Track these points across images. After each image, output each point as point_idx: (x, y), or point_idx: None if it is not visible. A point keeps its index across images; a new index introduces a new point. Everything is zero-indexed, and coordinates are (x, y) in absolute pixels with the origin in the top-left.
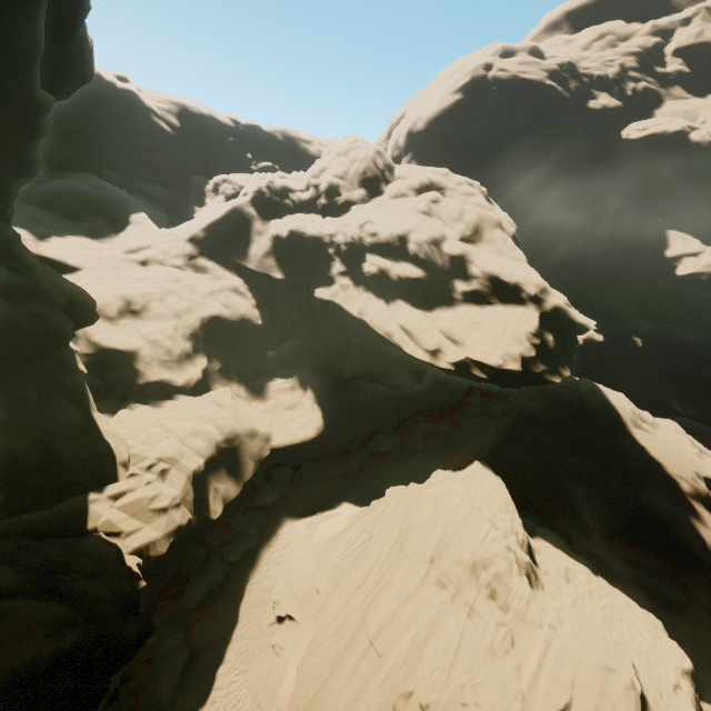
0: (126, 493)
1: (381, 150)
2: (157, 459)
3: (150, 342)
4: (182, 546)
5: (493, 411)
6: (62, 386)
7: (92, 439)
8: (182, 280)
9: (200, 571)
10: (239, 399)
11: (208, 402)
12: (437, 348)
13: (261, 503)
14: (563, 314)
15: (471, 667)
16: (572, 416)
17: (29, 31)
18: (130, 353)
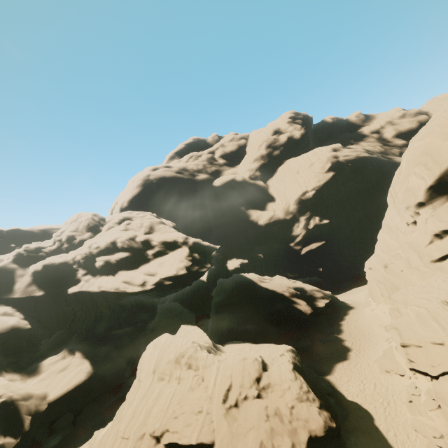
0: None
1: (96, 213)
2: None
3: None
4: None
5: None
6: None
7: None
8: None
9: None
10: (14, 382)
11: None
12: (143, 281)
13: None
14: (199, 244)
15: (180, 401)
16: (235, 291)
17: None
18: None
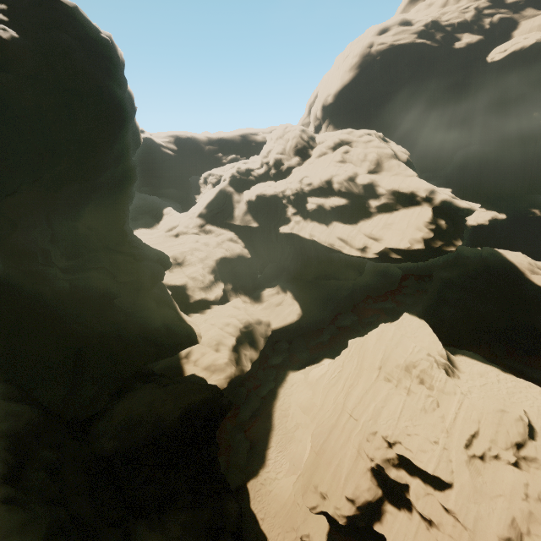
0: (199, 358)
1: (304, 128)
2: (210, 339)
3: (191, 279)
4: (234, 384)
5: (427, 288)
6: (163, 300)
7: (183, 323)
8: (200, 240)
9: (245, 402)
10: (246, 304)
11: (230, 307)
12: (364, 246)
13: (272, 364)
14: (450, 205)
15: (411, 418)
16: (480, 275)
17: (127, 136)
18: (183, 286)
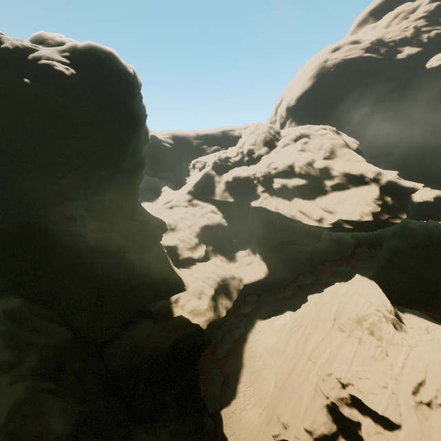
0: (185, 303)
1: (271, 125)
2: (194, 289)
3: (181, 241)
4: (212, 327)
5: (378, 255)
6: (161, 256)
7: (174, 274)
8: (188, 212)
9: (221, 343)
10: (223, 263)
11: (210, 264)
12: (320, 217)
13: (243, 312)
14: (395, 184)
15: (362, 364)
16: (426, 244)
17: (141, 136)
18: (174, 247)
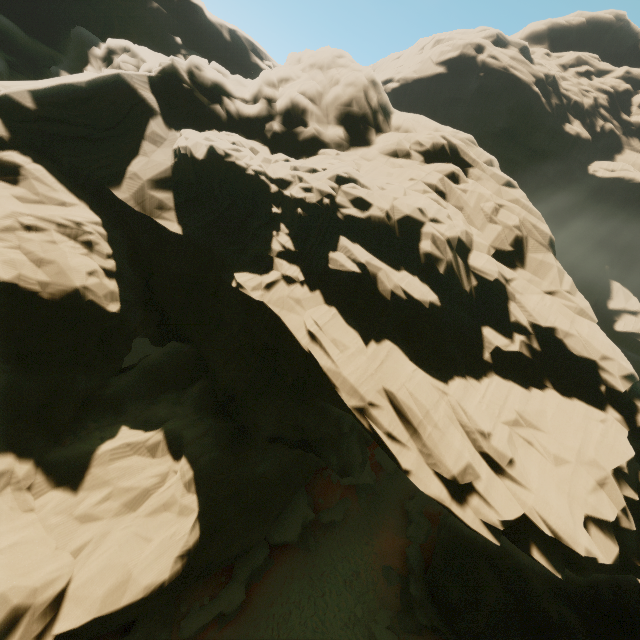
0: None
1: (377, 80)
2: None
3: None
4: None
5: None
6: None
7: None
8: None
9: None
10: (5, 500)
11: None
12: (466, 481)
13: None
14: None
15: None
16: None
17: None
18: None
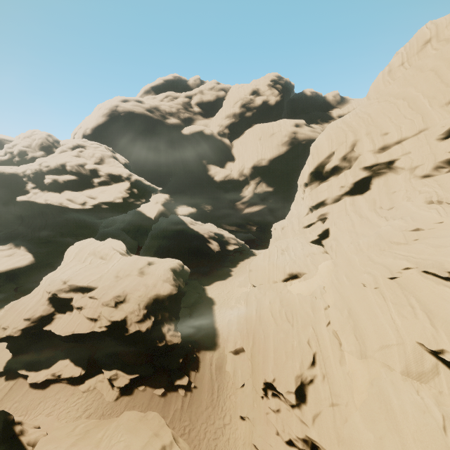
0: None
1: (51, 134)
2: None
3: None
4: None
5: None
6: None
7: None
8: None
9: None
10: None
11: None
12: (84, 202)
13: None
14: (141, 182)
15: (86, 270)
16: (168, 228)
17: None
18: None
